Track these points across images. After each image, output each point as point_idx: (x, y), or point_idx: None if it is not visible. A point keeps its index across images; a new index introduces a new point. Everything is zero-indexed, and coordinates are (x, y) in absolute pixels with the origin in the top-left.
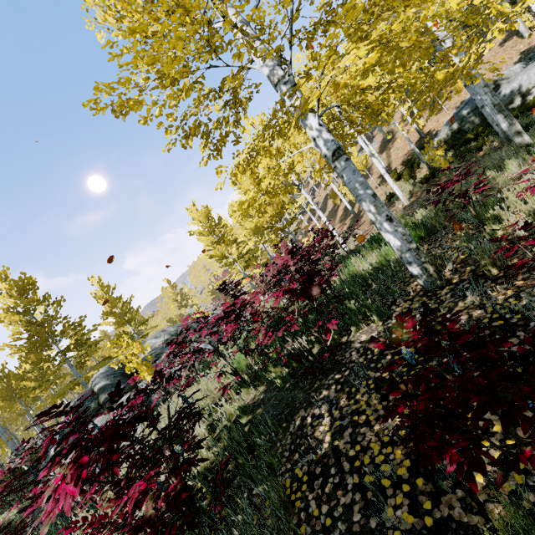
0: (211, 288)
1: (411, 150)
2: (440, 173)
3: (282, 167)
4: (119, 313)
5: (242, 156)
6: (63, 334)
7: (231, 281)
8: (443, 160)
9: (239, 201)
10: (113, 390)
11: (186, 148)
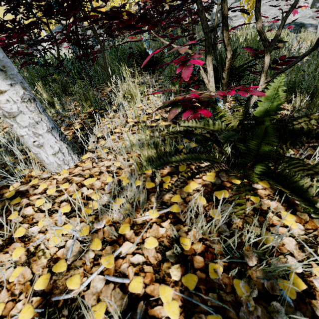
0: None
1: None
2: None
3: None
4: None
5: None
6: None
7: None
8: None
9: None
10: None
11: None
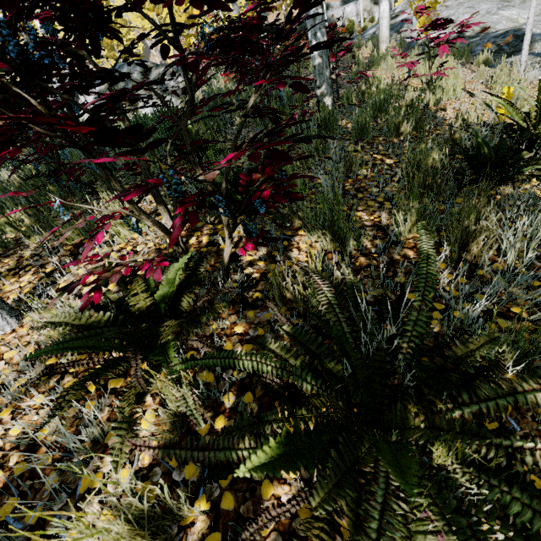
0: None
1: None
2: None
3: None
4: None
5: None
6: None
7: None
8: None
9: None
10: None
11: None
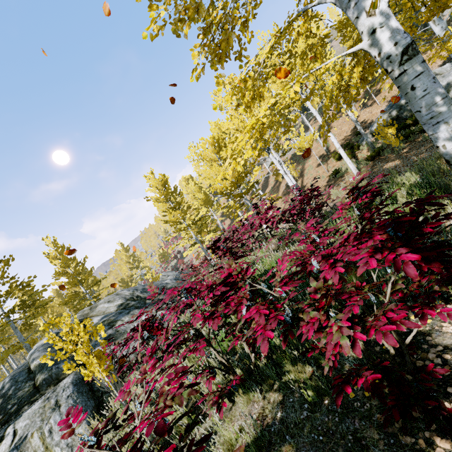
0: (162, 252)
1: (348, 135)
2: (386, 152)
3: (328, 66)
4: (71, 274)
5: (265, 50)
6: (9, 295)
7: (227, 238)
8: (383, 143)
9: (190, 176)
10: (53, 369)
11: (179, 36)
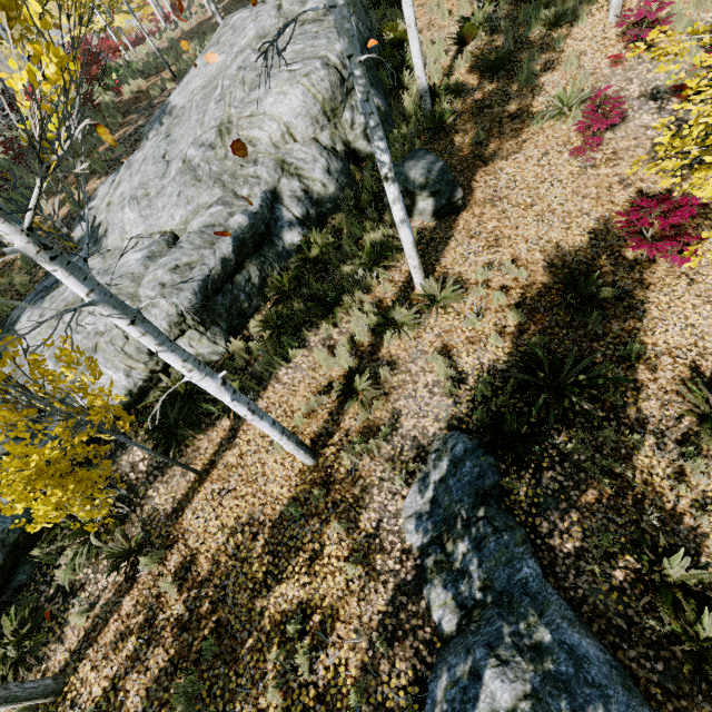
0: None
1: None
2: None
3: None
4: None
5: None
6: None
7: None
8: None
9: None
10: None
11: None
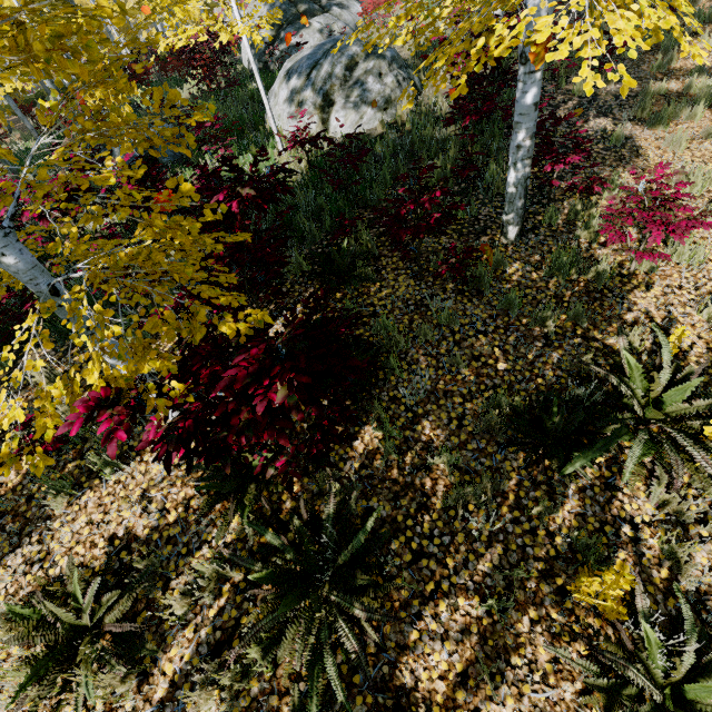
0: None
1: None
2: None
3: None
4: None
5: None
6: None
7: None
8: None
9: None
10: (311, 6)
11: None
